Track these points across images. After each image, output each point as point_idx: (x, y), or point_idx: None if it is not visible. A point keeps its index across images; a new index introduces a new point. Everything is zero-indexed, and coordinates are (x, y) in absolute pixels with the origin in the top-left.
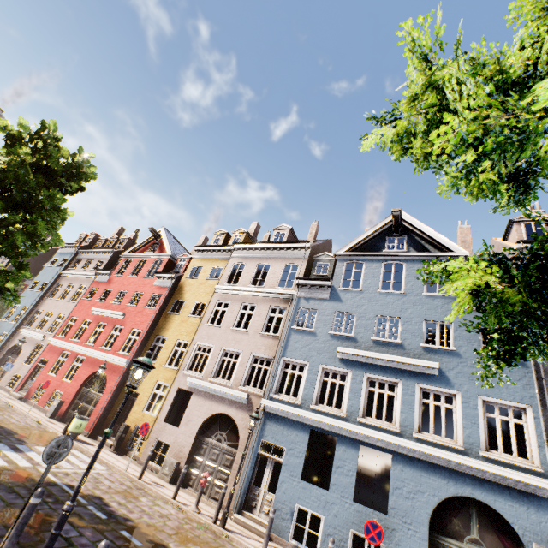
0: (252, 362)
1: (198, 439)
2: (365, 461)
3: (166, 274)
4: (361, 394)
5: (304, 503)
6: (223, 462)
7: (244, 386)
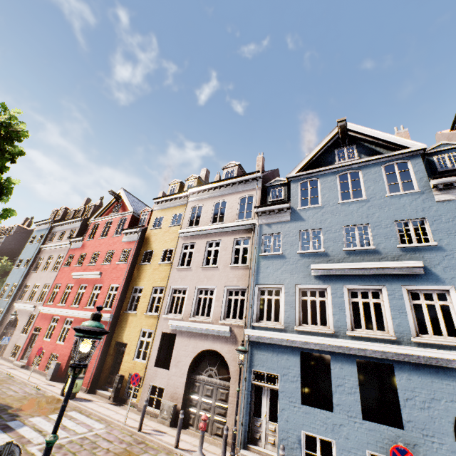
0: (227, 295)
1: (189, 378)
2: None
3: (132, 229)
4: (345, 307)
5: (310, 429)
6: (219, 397)
7: (224, 319)
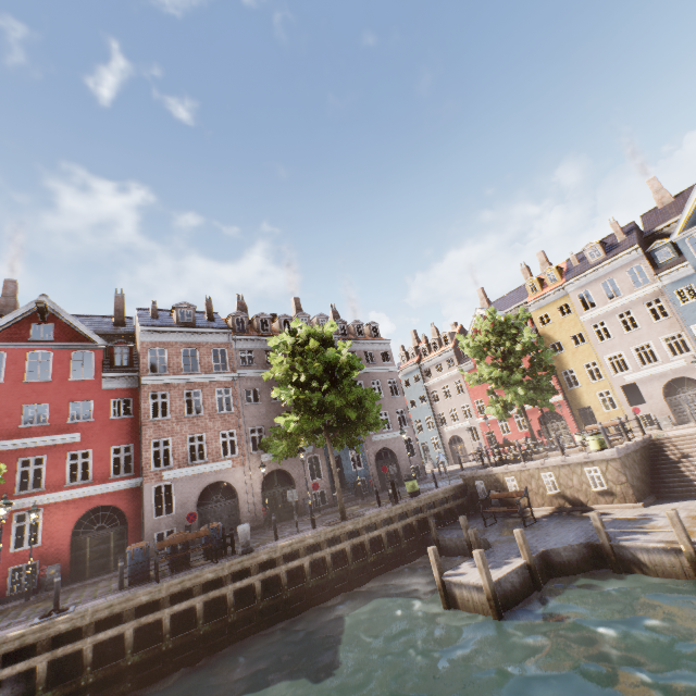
0: (664, 343)
1: (666, 401)
2: None
3: None
4: None
5: None
6: None
7: (673, 358)
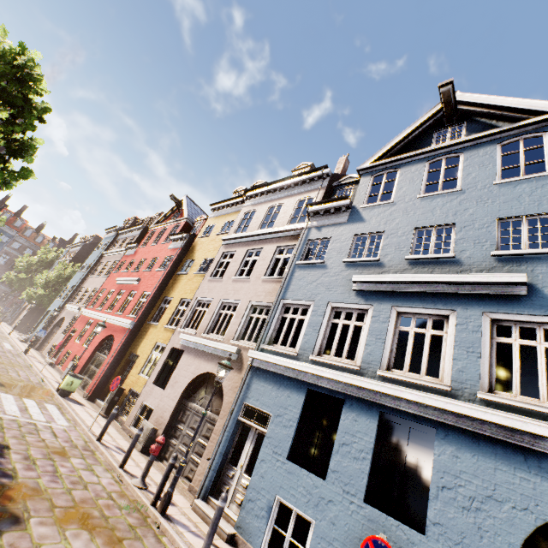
0: (249, 313)
1: (182, 404)
2: (424, 464)
3: (179, 235)
4: (386, 336)
5: (287, 496)
6: (204, 433)
7: (237, 341)
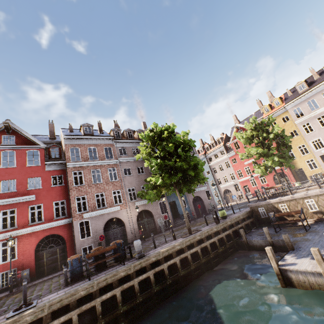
0: None
1: None
2: None
3: None
4: None
5: None
6: None
7: None
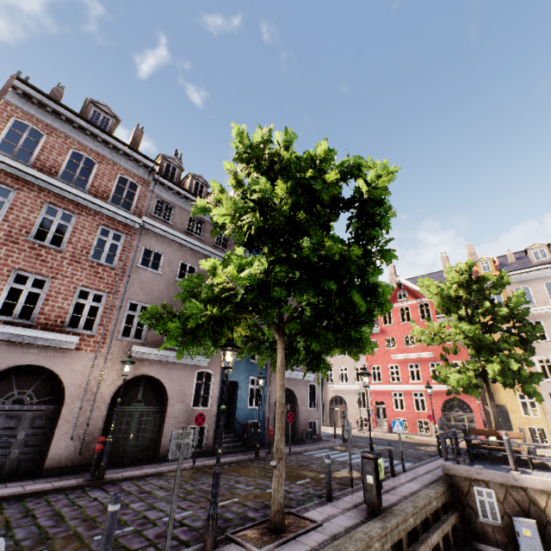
0: None
1: None
2: None
3: None
4: None
5: None
6: None
7: None
